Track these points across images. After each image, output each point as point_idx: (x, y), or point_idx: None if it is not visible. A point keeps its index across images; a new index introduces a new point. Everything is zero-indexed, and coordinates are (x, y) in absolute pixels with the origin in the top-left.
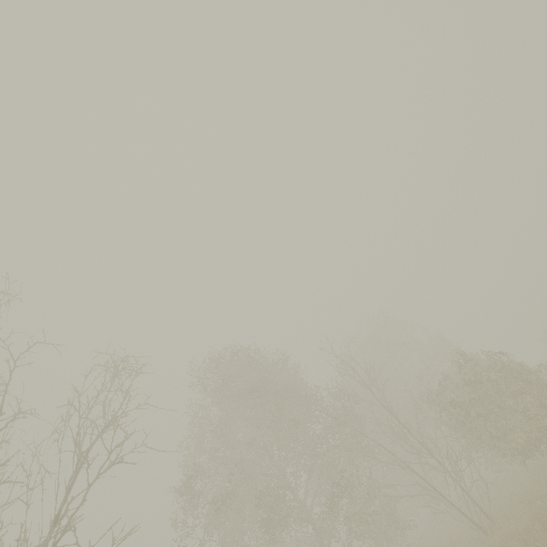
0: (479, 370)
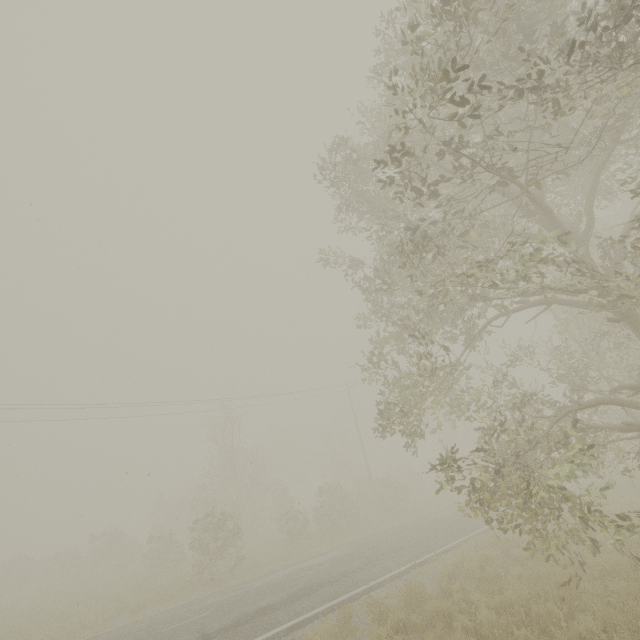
0: None
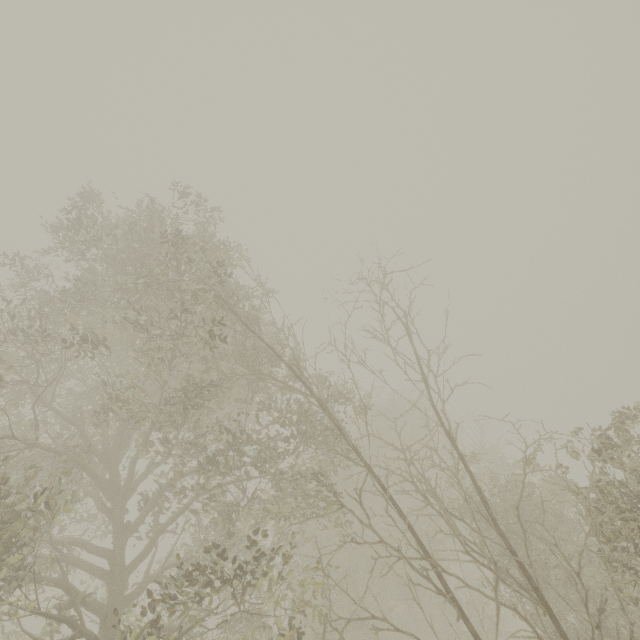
0: None
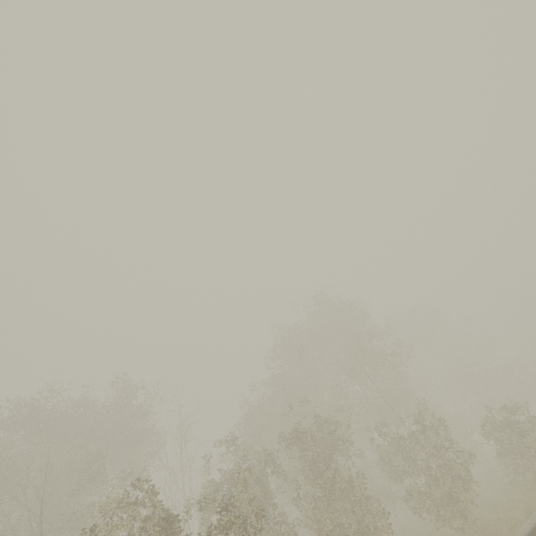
0: None
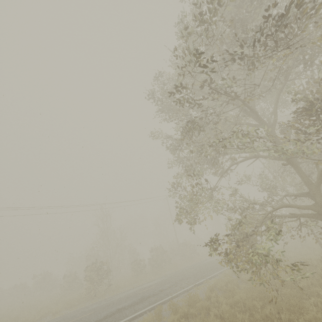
0: None
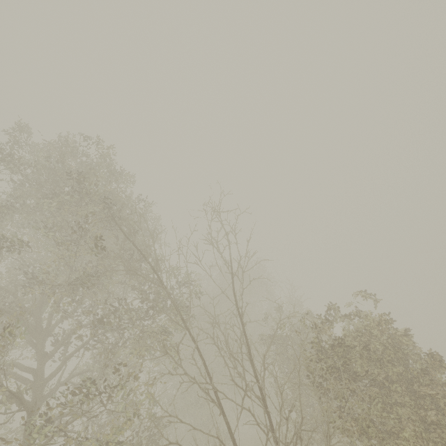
0: (379, 322)
